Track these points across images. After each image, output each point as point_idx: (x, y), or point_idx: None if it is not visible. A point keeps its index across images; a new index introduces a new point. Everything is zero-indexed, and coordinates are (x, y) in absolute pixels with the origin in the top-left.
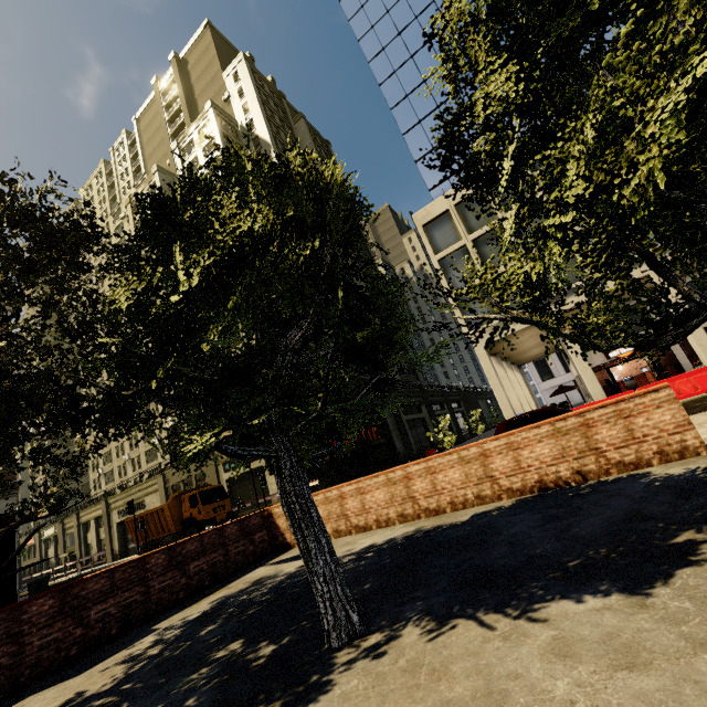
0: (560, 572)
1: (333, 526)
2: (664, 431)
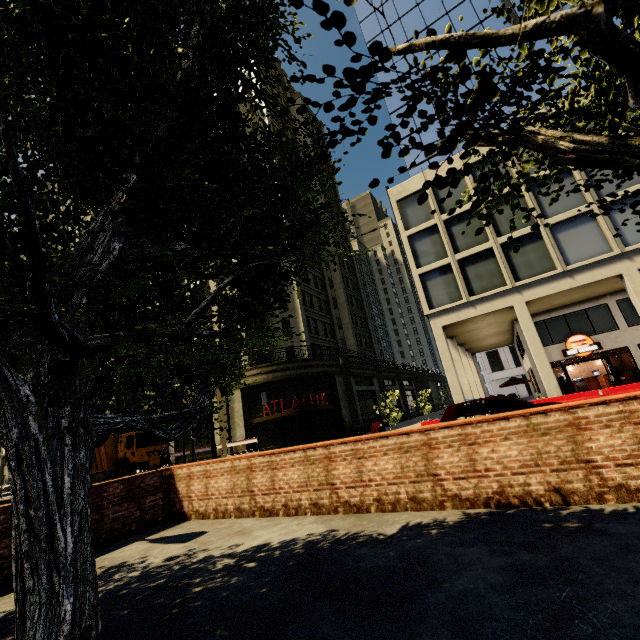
0: None
1: (235, 502)
2: None
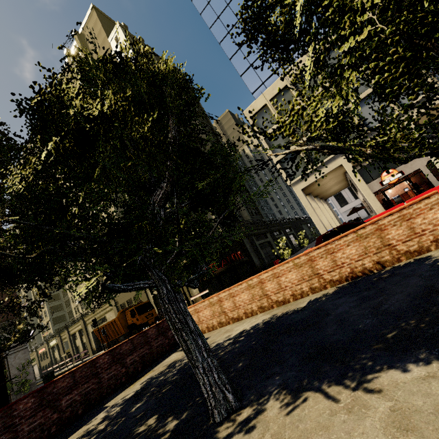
0: (382, 344)
1: (217, 320)
2: (437, 225)
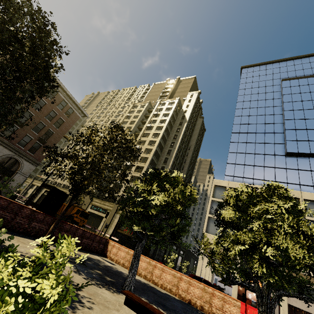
0: None
1: (123, 261)
2: None
